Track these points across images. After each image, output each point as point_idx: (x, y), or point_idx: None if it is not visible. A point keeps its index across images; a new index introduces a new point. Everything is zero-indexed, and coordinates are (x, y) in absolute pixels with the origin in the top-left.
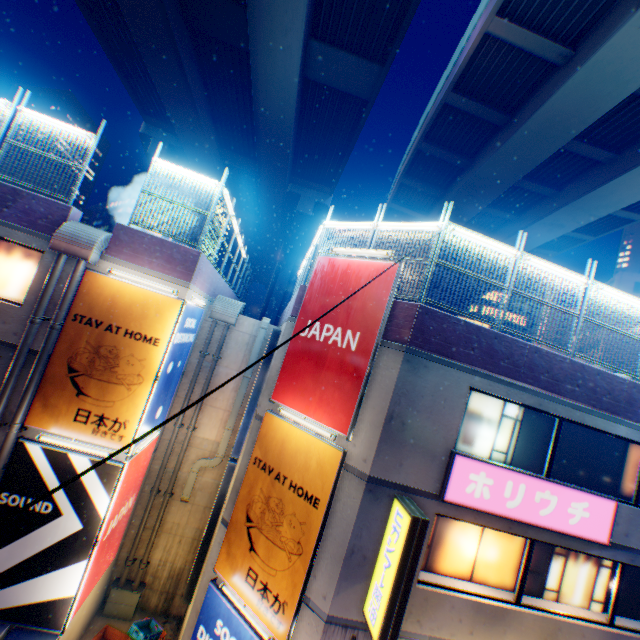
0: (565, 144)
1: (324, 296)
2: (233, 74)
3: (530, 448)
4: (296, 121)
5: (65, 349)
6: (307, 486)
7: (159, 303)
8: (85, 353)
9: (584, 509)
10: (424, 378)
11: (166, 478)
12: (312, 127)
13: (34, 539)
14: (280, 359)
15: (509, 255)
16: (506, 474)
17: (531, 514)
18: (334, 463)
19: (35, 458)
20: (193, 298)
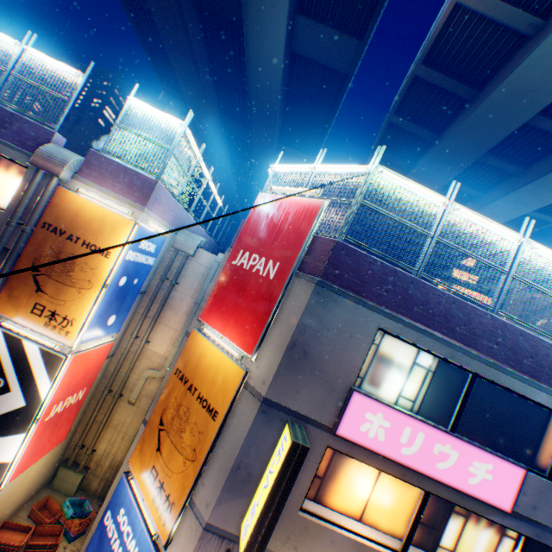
0: (533, 120)
1: (257, 229)
2: (232, 48)
3: (441, 401)
4: (283, 92)
5: (32, 251)
6: (211, 399)
7: (115, 221)
8: (48, 256)
9: (487, 471)
10: (332, 312)
11: (119, 381)
12: (298, 99)
13: None
14: (214, 284)
15: (438, 203)
16: (405, 420)
17: (427, 465)
18: (236, 381)
19: None
20: (148, 222)
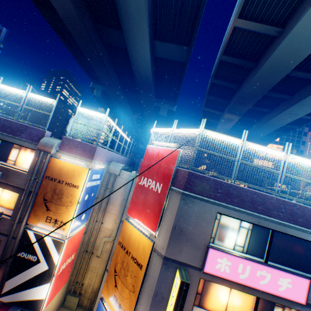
0: (289, 73)
1: (149, 165)
2: (124, 59)
3: (258, 244)
4: (153, 75)
5: (42, 190)
6: (138, 258)
7: (79, 170)
8: (50, 192)
9: (288, 282)
10: (192, 207)
11: (90, 245)
12: (161, 77)
13: (30, 272)
14: (132, 194)
15: (237, 143)
16: (239, 260)
17: (255, 283)
18: (149, 248)
19: (31, 237)
20: (95, 166)
